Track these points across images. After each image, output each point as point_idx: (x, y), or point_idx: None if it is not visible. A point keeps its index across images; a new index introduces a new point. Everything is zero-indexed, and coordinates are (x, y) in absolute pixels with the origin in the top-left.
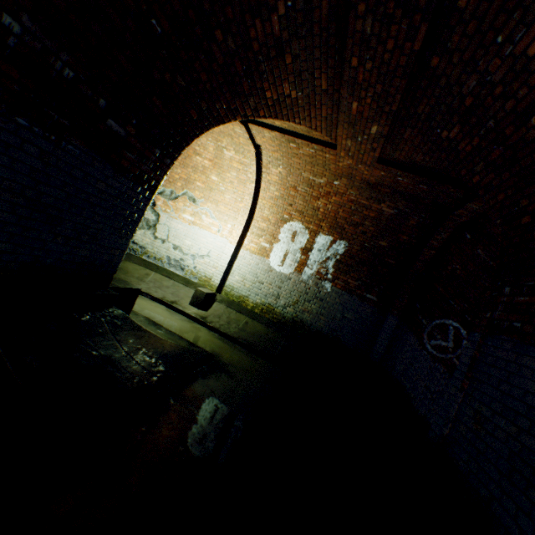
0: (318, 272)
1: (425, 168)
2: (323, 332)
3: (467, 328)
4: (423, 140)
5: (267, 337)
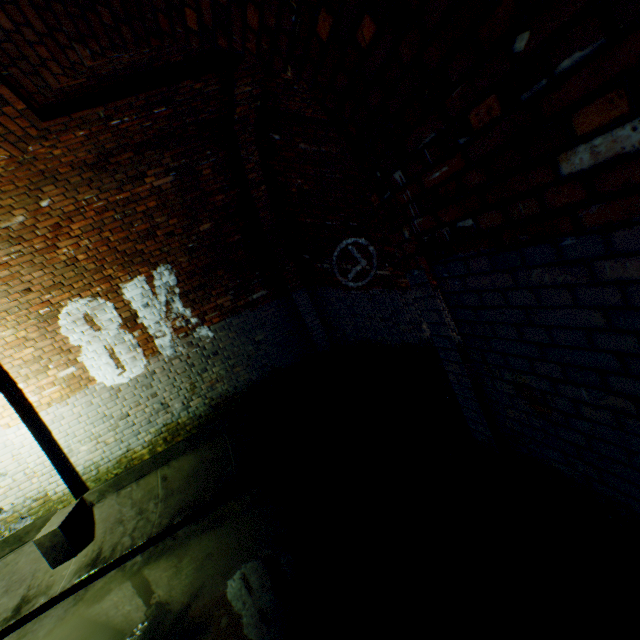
0: (177, 331)
1: (125, 74)
2: (256, 380)
3: (362, 234)
4: (36, 4)
5: (206, 463)
